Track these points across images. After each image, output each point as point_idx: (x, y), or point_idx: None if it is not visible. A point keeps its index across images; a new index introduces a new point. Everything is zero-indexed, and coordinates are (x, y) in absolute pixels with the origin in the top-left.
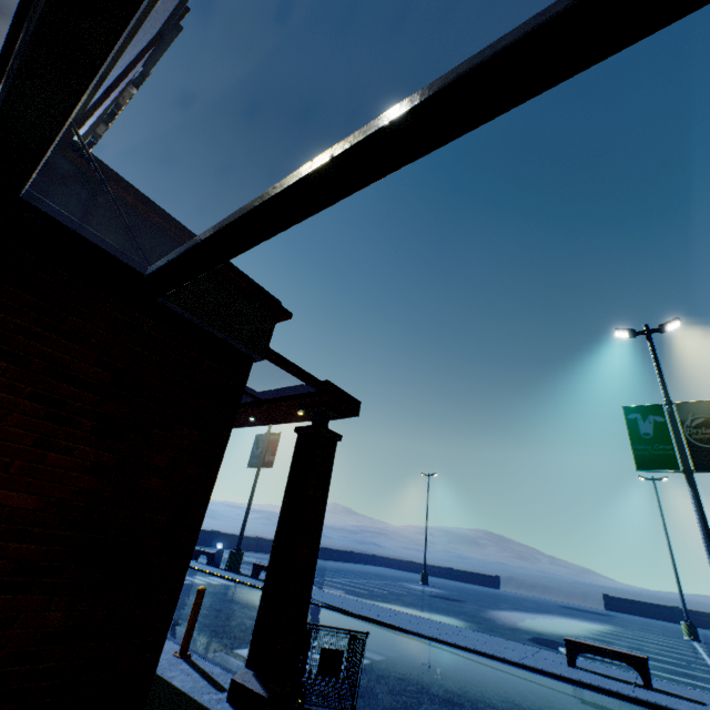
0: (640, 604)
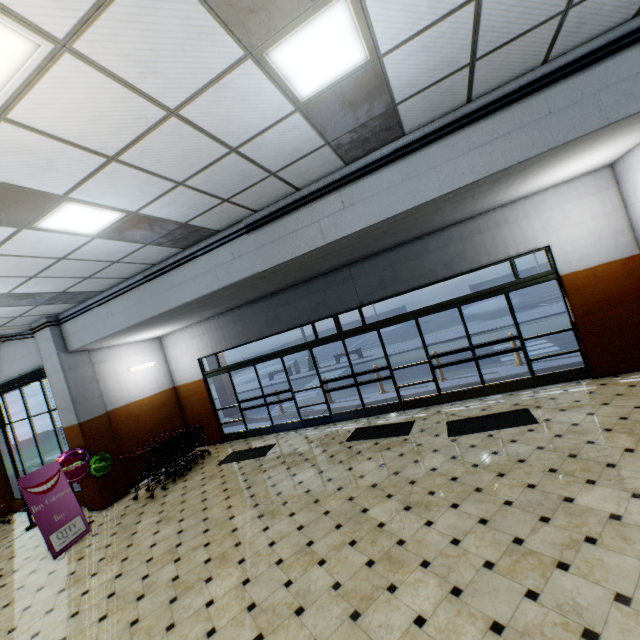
0: (490, 281)
